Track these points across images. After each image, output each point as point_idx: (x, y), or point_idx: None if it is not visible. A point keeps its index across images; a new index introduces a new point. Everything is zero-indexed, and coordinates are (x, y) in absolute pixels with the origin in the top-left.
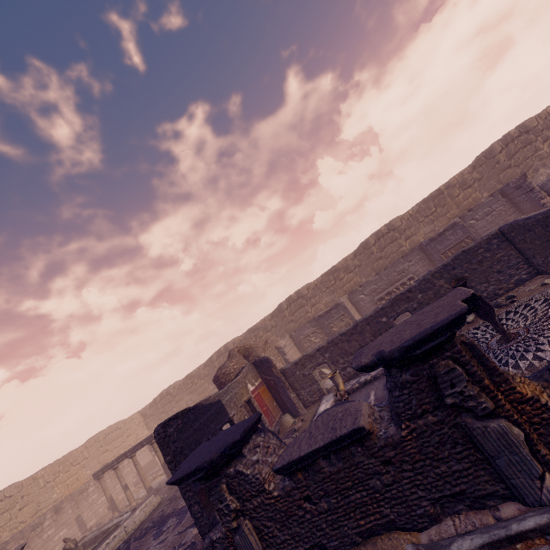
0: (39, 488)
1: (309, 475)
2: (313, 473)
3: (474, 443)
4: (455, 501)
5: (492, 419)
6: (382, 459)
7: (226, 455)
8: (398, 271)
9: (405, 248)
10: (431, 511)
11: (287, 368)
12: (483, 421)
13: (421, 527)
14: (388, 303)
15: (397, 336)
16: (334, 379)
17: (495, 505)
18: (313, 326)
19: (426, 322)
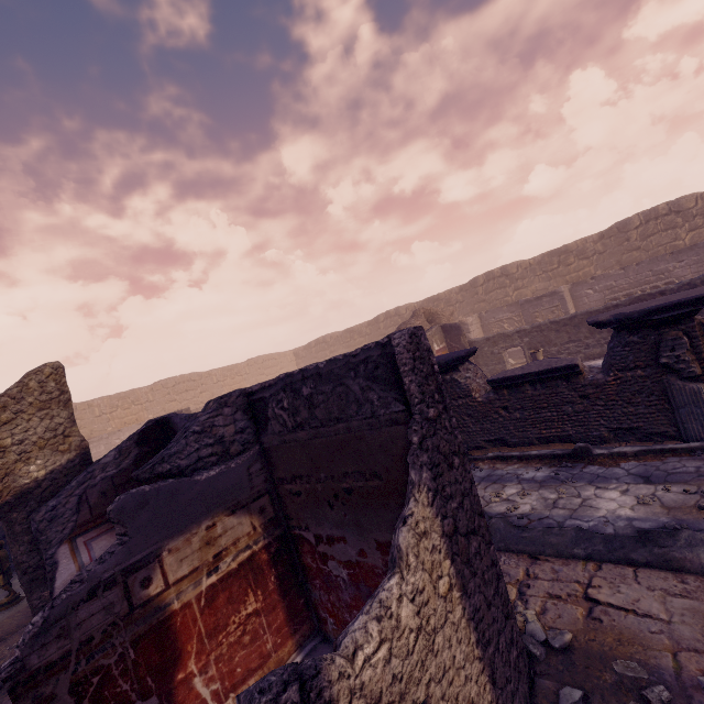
0: (213, 383)
1: (513, 393)
2: (517, 393)
3: (668, 396)
4: (628, 434)
5: (693, 382)
6: (581, 394)
7: (448, 365)
8: (655, 270)
9: (681, 243)
10: (605, 435)
11: (476, 341)
12: (684, 382)
13: (591, 444)
14: (627, 302)
15: (640, 306)
16: (536, 355)
17: (661, 441)
18: (510, 312)
19: (675, 298)
